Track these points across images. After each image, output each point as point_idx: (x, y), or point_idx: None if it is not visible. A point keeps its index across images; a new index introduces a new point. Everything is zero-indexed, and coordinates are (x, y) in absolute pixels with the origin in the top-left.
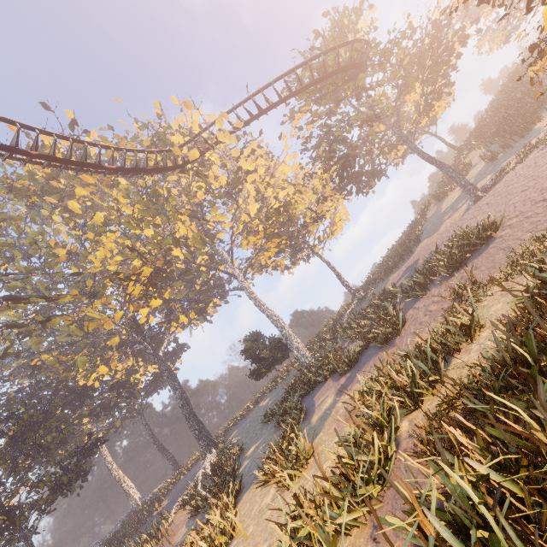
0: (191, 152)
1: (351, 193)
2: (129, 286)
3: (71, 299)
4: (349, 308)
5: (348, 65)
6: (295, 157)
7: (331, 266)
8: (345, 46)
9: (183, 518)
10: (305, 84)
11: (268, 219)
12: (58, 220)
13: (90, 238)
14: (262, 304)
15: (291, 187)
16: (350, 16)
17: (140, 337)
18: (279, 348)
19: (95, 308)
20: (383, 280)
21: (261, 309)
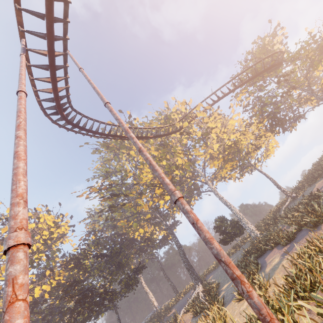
0: (184, 123)
1: (279, 132)
2: (156, 189)
3: (133, 195)
4: (285, 204)
5: (270, 66)
6: (238, 115)
7: (268, 176)
8: (267, 57)
9: (188, 317)
10: (243, 78)
11: (225, 151)
12: (124, 159)
13: (139, 167)
14: (224, 200)
15: (238, 132)
16: (269, 39)
17: (159, 215)
18: (237, 227)
19: (141, 200)
20: (310, 186)
21: (224, 203)
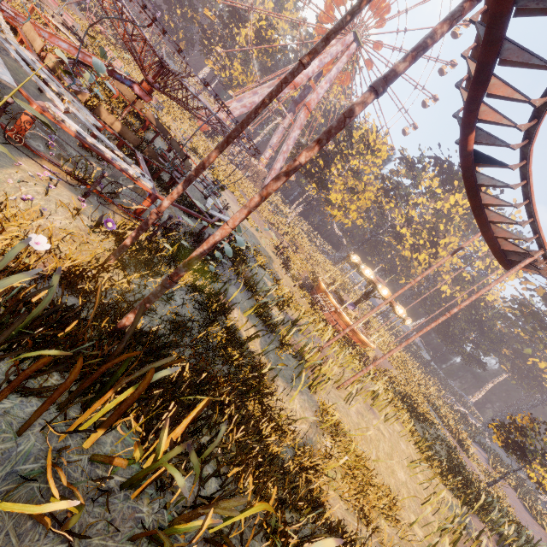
0: None
1: None
2: None
3: None
4: None
5: None
6: None
7: None
8: None
9: None
10: None
11: None
12: None
13: None
14: None
15: None
16: None
17: None
18: None
19: None
20: None
21: None
